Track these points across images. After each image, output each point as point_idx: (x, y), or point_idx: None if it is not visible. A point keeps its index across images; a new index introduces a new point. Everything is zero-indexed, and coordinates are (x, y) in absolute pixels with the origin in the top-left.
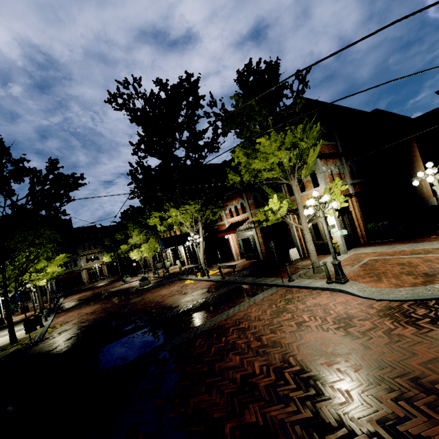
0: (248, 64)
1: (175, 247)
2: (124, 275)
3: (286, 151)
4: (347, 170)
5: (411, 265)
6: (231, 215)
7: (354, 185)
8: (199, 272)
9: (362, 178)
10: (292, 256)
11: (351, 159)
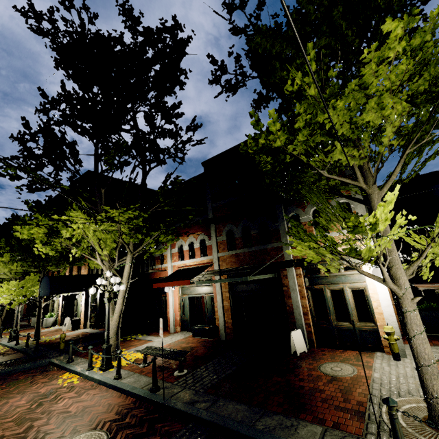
0: None
1: (73, 295)
2: None
3: (404, 103)
4: None
5: None
6: (180, 257)
7: None
8: (99, 351)
9: None
10: (296, 346)
11: None
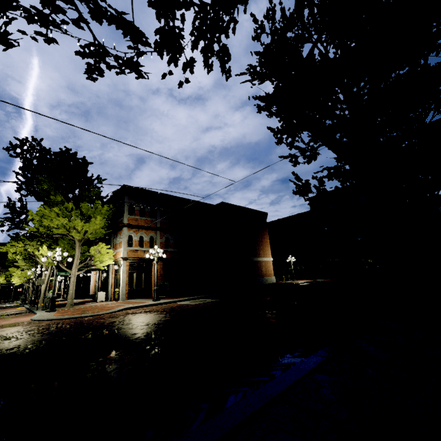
0: (54, 162)
1: None
2: (14, 300)
3: (65, 218)
4: (159, 240)
5: (102, 307)
6: None
7: (166, 252)
8: None
9: (179, 248)
10: (98, 298)
11: (171, 233)
